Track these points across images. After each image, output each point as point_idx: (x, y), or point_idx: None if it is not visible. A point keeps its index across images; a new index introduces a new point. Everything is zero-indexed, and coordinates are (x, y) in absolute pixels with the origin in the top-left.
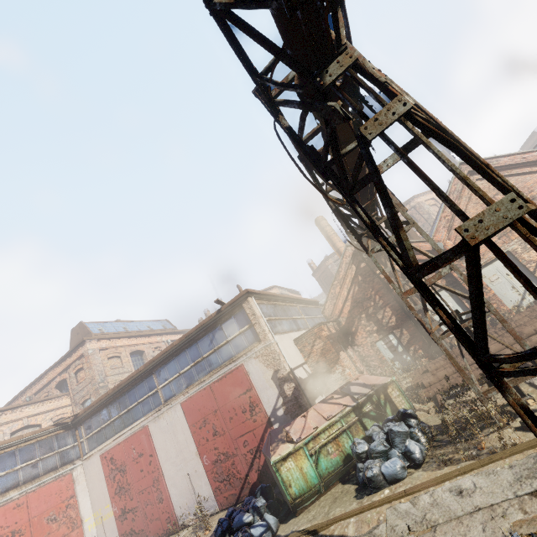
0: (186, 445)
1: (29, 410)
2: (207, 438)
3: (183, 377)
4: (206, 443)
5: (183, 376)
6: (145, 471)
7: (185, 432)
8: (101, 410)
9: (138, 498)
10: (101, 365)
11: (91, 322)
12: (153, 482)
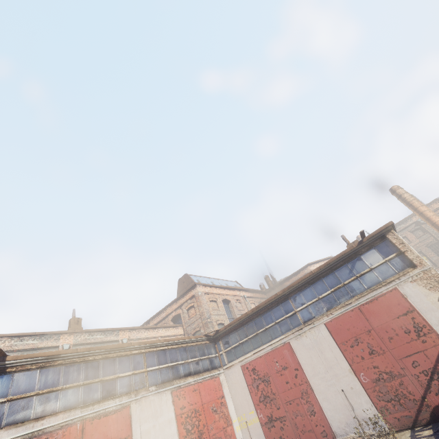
0: (336, 362)
1: (161, 332)
2: (362, 356)
3: (322, 302)
4: (362, 361)
5: (322, 300)
6: (291, 383)
7: (332, 350)
8: (238, 329)
9: (286, 408)
10: (206, 305)
11: (192, 275)
12: (302, 395)
